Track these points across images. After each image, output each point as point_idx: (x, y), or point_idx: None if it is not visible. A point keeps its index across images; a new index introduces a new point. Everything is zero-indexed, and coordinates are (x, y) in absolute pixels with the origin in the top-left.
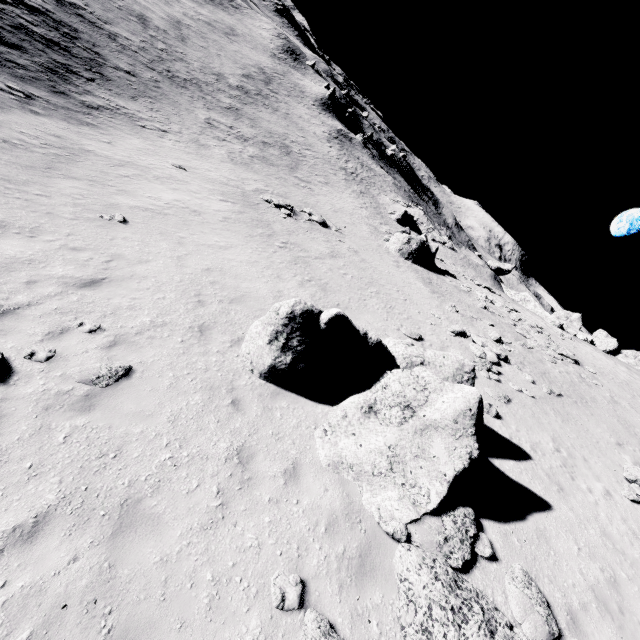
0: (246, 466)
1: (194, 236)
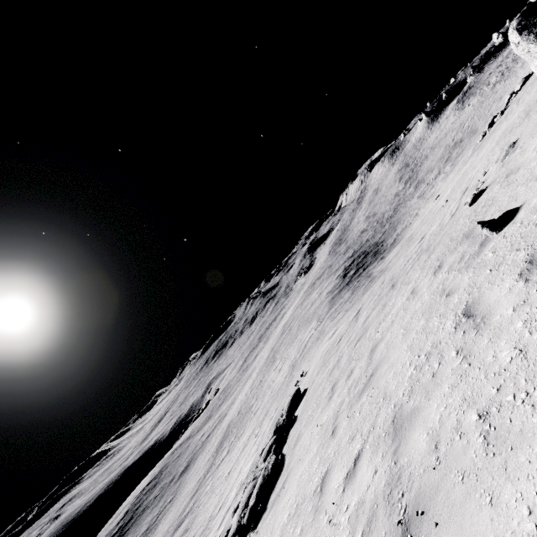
0: None
1: (474, 164)
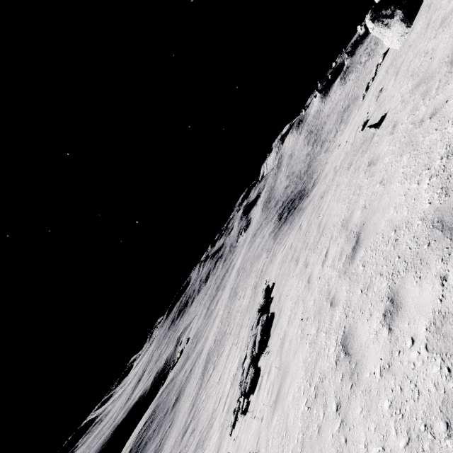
0: (427, 6)
1: (360, 114)
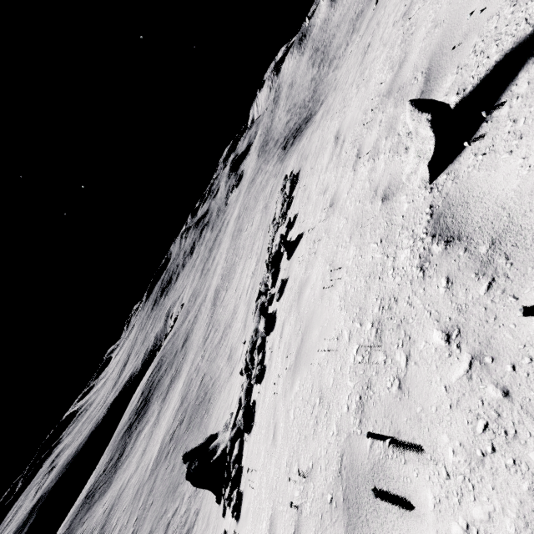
0: None
1: None
